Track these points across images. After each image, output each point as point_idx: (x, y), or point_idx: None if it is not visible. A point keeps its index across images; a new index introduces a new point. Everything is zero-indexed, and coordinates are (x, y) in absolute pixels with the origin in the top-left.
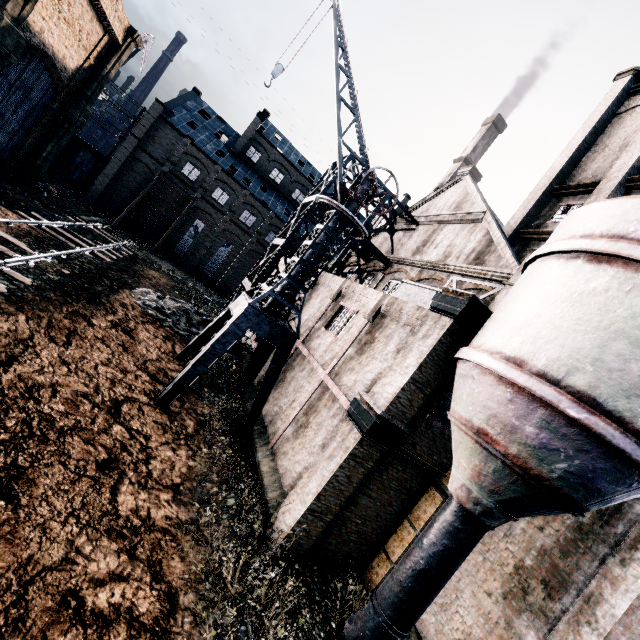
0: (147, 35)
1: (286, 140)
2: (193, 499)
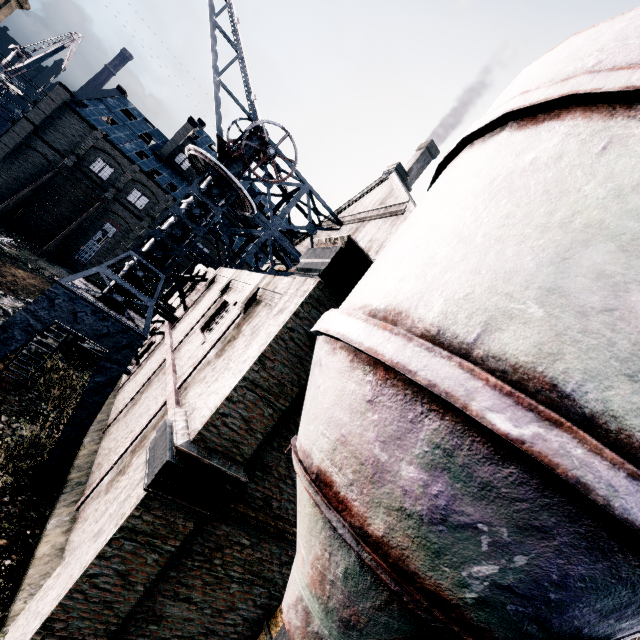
0: (75, 34)
1: None
2: None
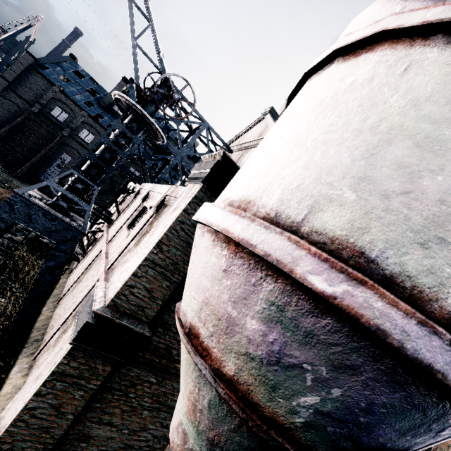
0: (39, 16)
1: None
2: None
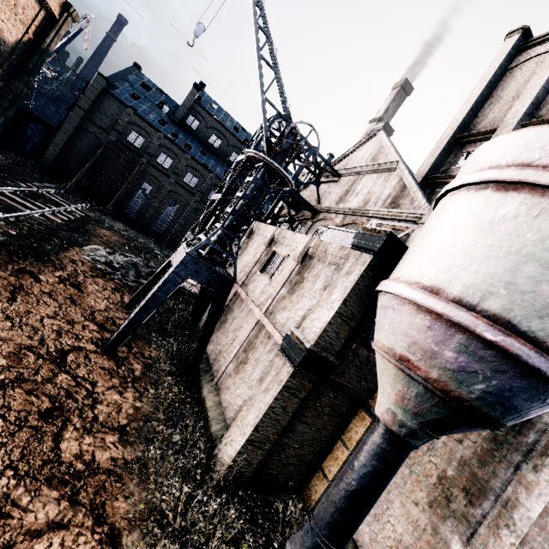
0: (88, 16)
1: (222, 109)
2: (139, 438)
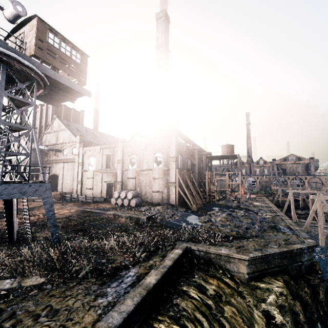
0: None
1: None
2: None
